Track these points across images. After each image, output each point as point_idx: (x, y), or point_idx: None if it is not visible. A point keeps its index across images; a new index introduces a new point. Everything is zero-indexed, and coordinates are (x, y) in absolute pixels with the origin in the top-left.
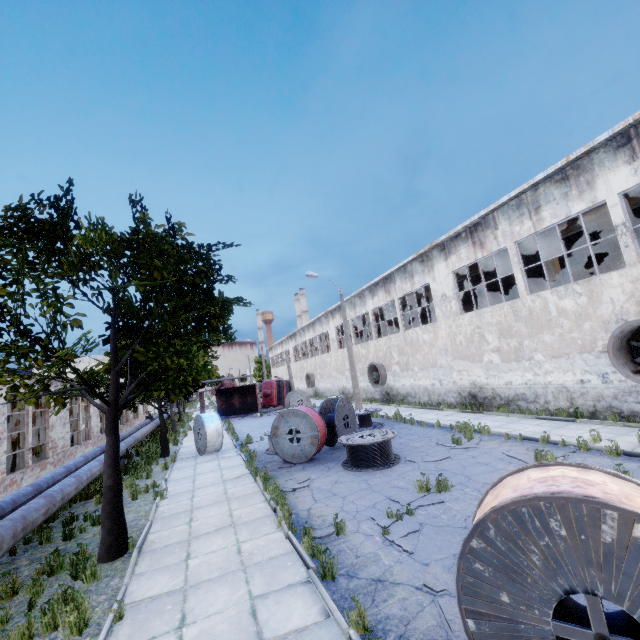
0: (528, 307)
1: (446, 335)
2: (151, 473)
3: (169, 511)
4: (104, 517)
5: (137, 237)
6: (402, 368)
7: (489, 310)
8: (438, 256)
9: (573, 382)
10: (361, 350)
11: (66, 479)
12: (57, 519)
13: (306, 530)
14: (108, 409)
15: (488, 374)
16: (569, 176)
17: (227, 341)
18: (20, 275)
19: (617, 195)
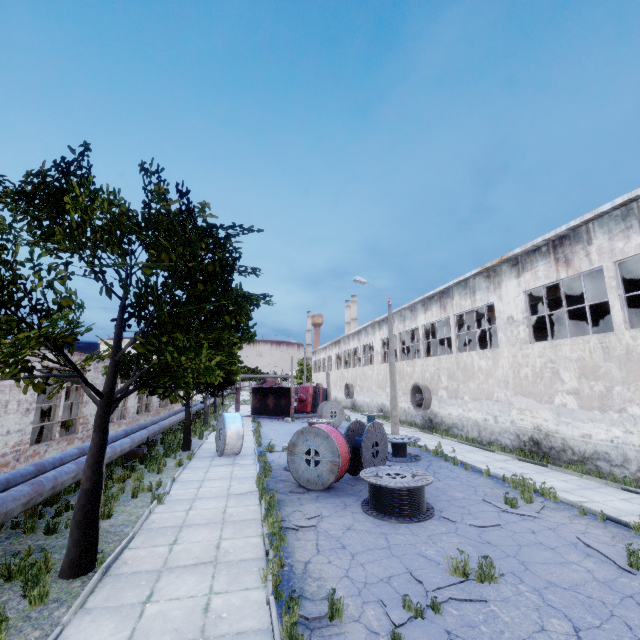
0: (625, 345)
1: (508, 365)
2: (165, 467)
3: (159, 522)
4: (73, 525)
5: (148, 212)
6: (450, 394)
7: (569, 342)
8: (508, 272)
9: None
10: (406, 367)
11: (67, 465)
12: (57, 503)
13: (292, 601)
14: (100, 401)
15: (559, 420)
16: None
17: (245, 341)
18: (6, 240)
19: None
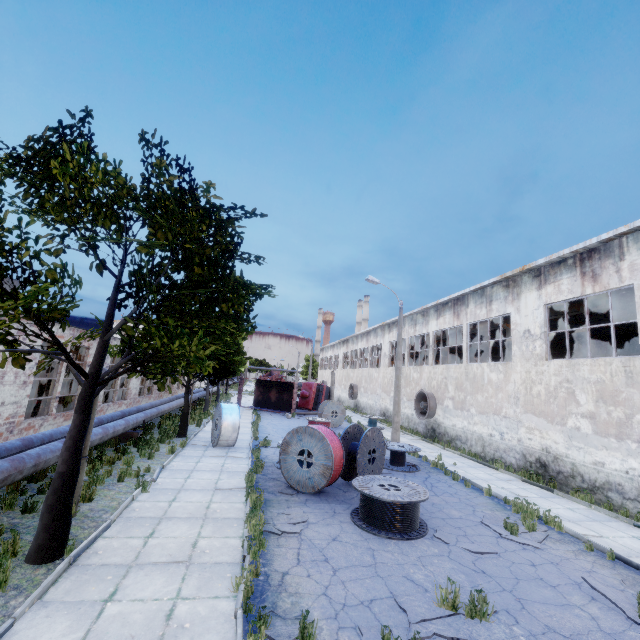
0: None
1: (520, 380)
2: (157, 453)
3: (140, 511)
4: (44, 508)
5: (147, 187)
6: (456, 405)
7: (588, 362)
8: (529, 283)
9: None
10: (413, 373)
11: (53, 443)
12: (42, 480)
13: (261, 618)
14: (85, 382)
15: (570, 443)
16: None
17: (242, 333)
18: None
19: None
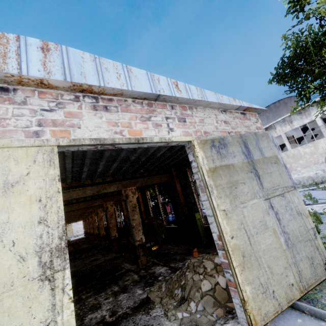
0: (292, 153)
1: None
2: None
3: None
4: None
5: None
6: None
7: None
8: None
9: (313, 174)
10: None
11: None
12: None
13: None
14: None
15: None
16: (301, 112)
17: None
18: None
19: (318, 117)
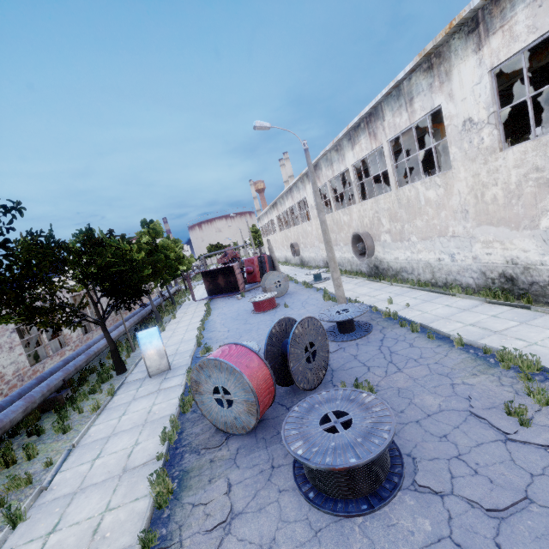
0: None
1: (467, 189)
2: (81, 415)
3: None
4: None
5: None
6: (394, 238)
7: None
8: (462, 47)
9: None
10: (342, 217)
11: None
12: None
13: None
14: None
15: (546, 248)
16: None
17: None
18: None
19: None
